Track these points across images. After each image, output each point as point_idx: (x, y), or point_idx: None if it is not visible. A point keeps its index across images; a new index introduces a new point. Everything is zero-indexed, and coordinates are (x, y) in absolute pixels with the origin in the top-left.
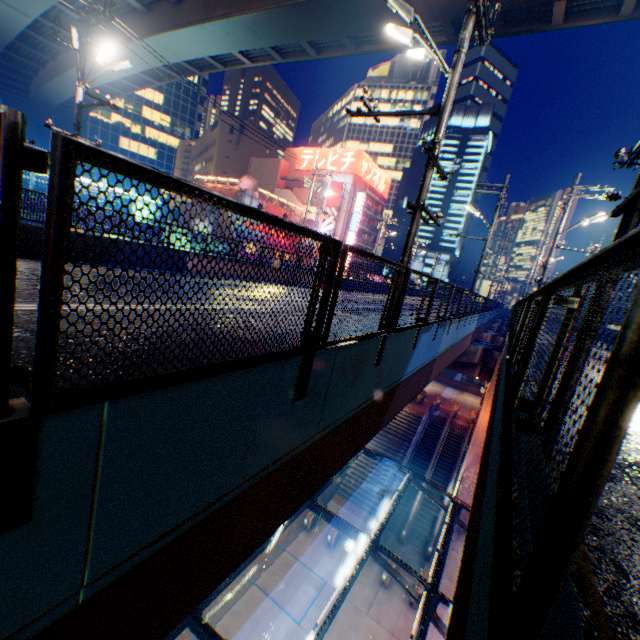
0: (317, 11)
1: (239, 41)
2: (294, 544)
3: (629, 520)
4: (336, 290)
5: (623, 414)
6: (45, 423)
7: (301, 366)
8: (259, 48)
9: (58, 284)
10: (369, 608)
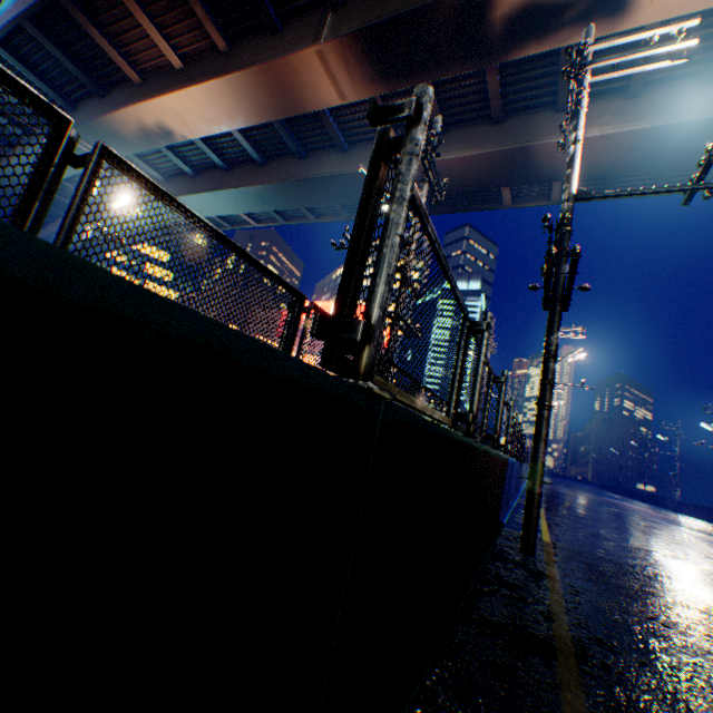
0: (315, 186)
1: (247, 205)
2: None
3: (618, 592)
4: (302, 340)
5: (369, 205)
6: None
7: None
8: (265, 211)
9: (73, 229)
10: None
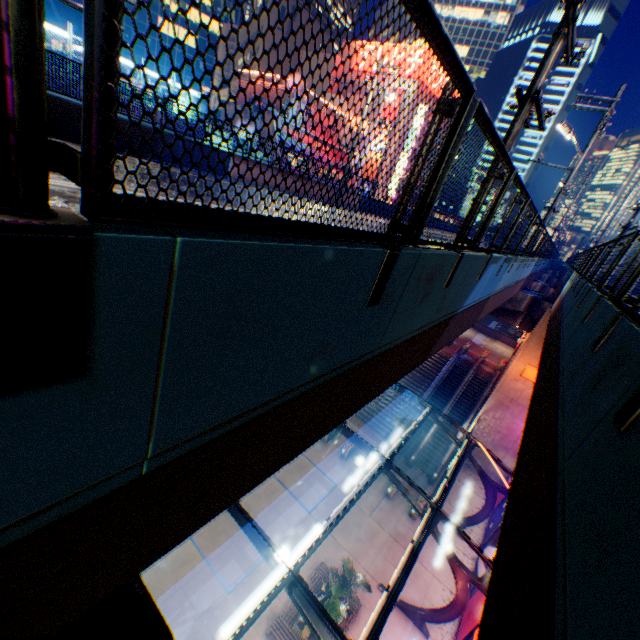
0: None
1: None
2: (311, 451)
3: None
4: (446, 168)
5: None
6: (100, 246)
7: (384, 264)
8: None
9: None
10: (372, 512)
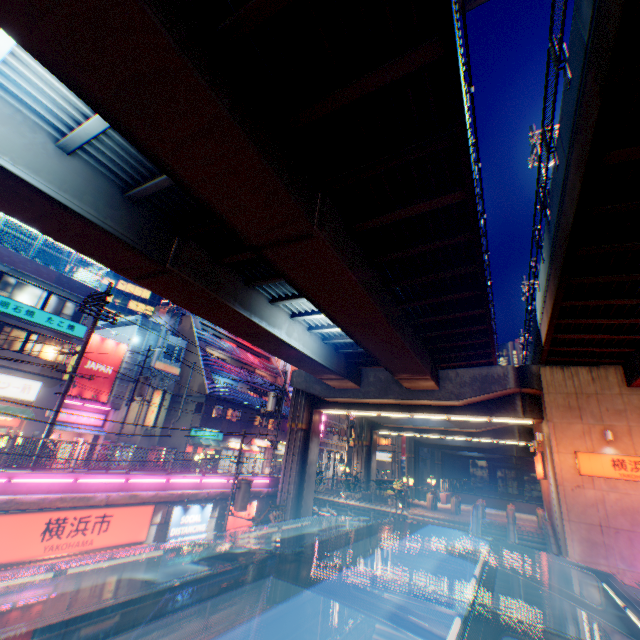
0: None
1: None
2: None
3: None
4: None
5: None
6: None
7: None
8: None
9: None
10: None
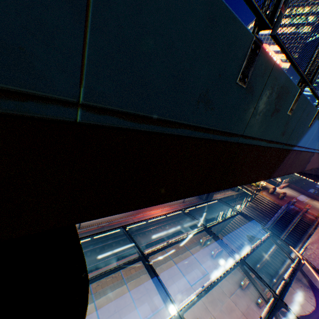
0: None
1: None
2: (193, 249)
3: None
4: None
5: None
6: None
7: (250, 48)
8: None
9: None
10: (230, 295)
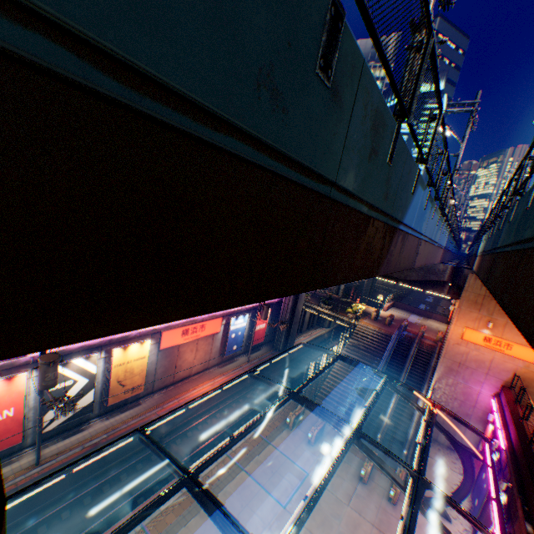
0: None
1: None
2: (278, 439)
3: None
4: None
5: None
6: None
7: (330, 13)
8: None
9: None
10: (349, 500)
